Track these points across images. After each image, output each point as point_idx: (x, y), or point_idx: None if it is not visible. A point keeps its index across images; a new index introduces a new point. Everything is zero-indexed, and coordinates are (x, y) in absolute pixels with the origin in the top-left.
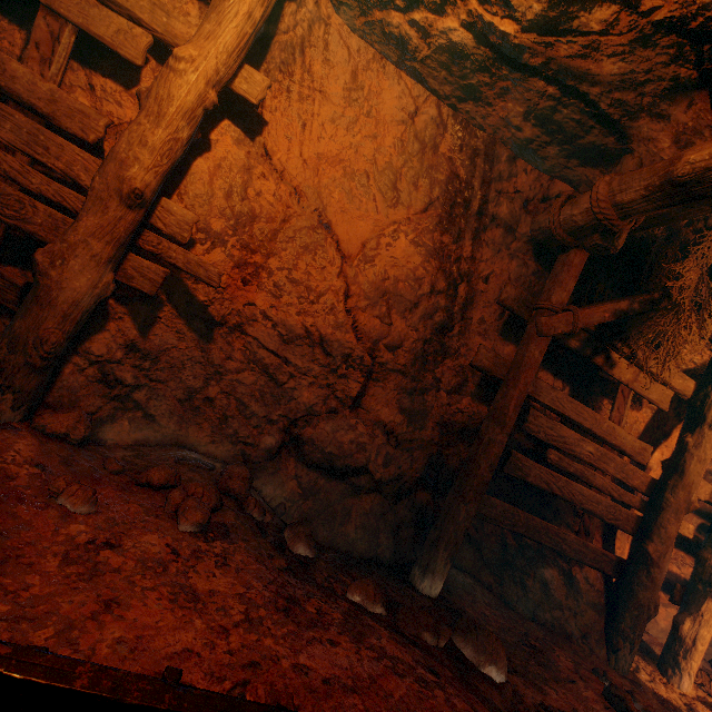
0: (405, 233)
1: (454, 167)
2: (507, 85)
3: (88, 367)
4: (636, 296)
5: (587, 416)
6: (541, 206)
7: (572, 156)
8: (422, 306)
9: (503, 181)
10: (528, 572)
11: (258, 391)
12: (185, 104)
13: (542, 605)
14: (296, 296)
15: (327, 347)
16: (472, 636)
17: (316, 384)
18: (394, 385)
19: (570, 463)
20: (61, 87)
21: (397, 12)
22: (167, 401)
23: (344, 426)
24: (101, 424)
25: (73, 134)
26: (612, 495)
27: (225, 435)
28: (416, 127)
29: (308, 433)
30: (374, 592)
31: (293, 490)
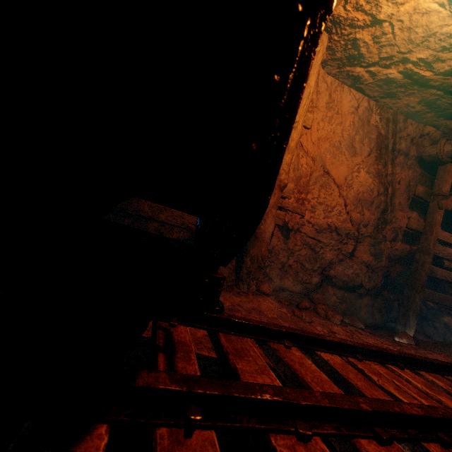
0: (362, 168)
1: (378, 130)
2: (414, 91)
3: None
4: None
5: None
6: (419, 140)
7: (441, 116)
8: (374, 202)
9: (401, 132)
10: (435, 320)
11: (307, 257)
12: (296, 140)
13: (447, 334)
14: (322, 210)
15: (338, 231)
16: (446, 348)
17: (332, 249)
18: (367, 243)
19: None
20: None
21: (360, 67)
22: (275, 270)
23: (347, 267)
24: None
25: None
26: None
27: (298, 281)
28: (359, 114)
29: (332, 273)
30: (410, 336)
31: (335, 300)
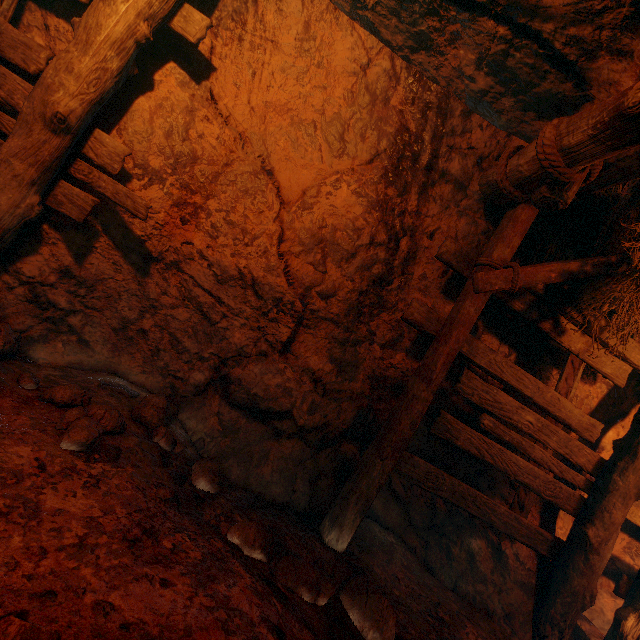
0: (347, 183)
1: (404, 120)
2: (457, 28)
3: (18, 286)
4: (590, 258)
5: (529, 383)
6: (496, 164)
7: (528, 108)
8: (359, 257)
9: (456, 136)
10: (456, 540)
11: (192, 327)
12: (113, 33)
13: (465, 576)
14: (232, 238)
15: (259, 290)
16: (361, 598)
17: (248, 326)
18: (325, 333)
19: (505, 431)
20: (20, 27)
21: None
22: (102, 328)
23: (272, 370)
24: (32, 343)
25: (16, 64)
26: (552, 470)
27: (156, 367)
28: (368, 79)
29: (237, 373)
30: (254, 536)
31: (213, 426)
